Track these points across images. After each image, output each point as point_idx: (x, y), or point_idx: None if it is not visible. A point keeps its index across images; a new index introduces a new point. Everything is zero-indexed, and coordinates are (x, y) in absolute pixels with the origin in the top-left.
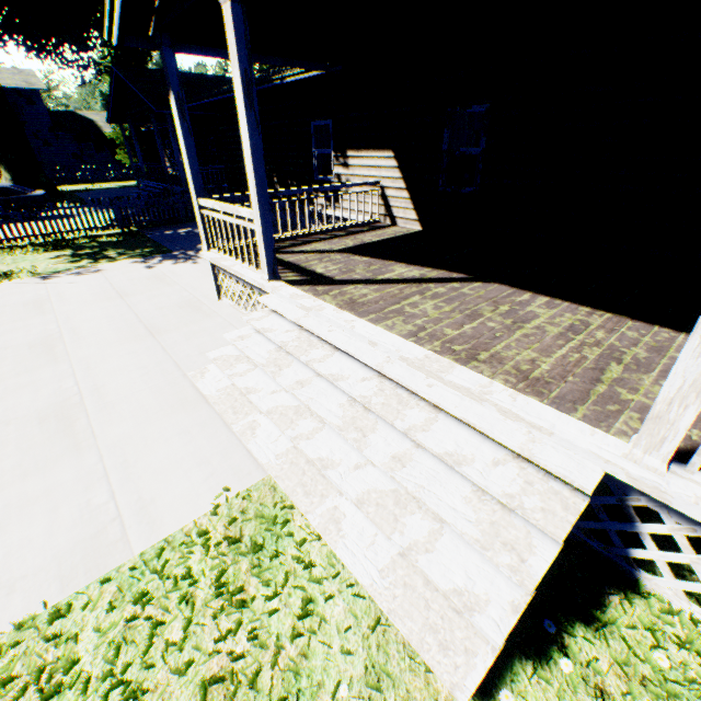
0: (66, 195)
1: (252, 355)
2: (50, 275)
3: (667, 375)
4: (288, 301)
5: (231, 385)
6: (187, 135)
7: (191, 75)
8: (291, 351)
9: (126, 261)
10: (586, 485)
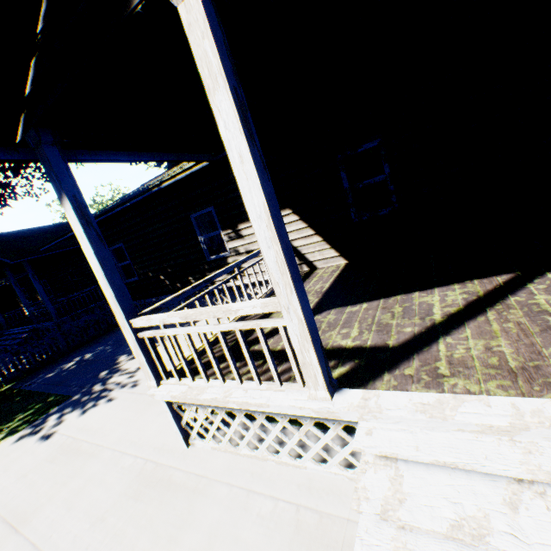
0: None
1: None
2: None
3: None
4: (423, 425)
5: None
6: (97, 243)
7: (40, 227)
8: None
9: (4, 442)
10: None
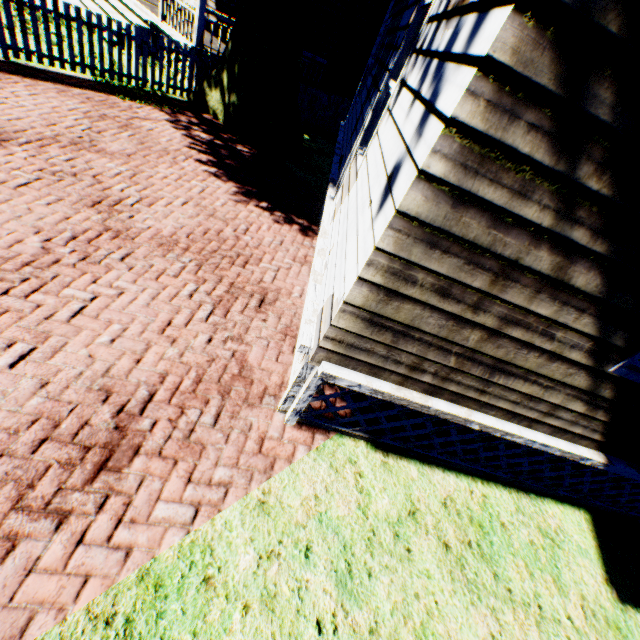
0: None
1: None
2: None
3: (204, 40)
4: None
5: (81, 5)
6: None
7: None
8: None
9: None
10: (147, 20)
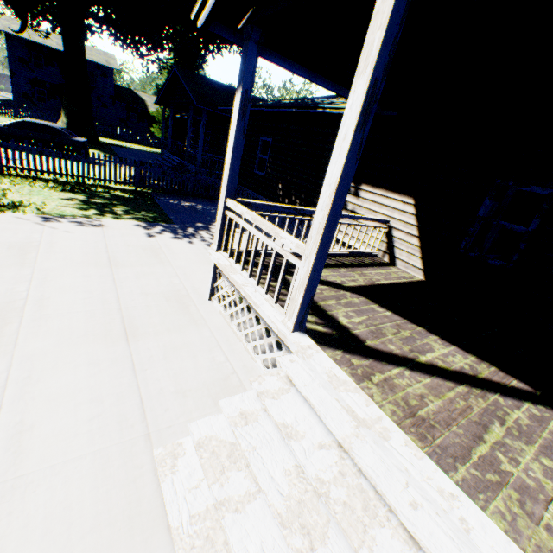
0: (103, 145)
1: (262, 477)
2: (54, 217)
3: None
4: (322, 383)
5: (213, 506)
6: (240, 134)
7: (230, 87)
8: (340, 519)
9: (129, 221)
10: None
